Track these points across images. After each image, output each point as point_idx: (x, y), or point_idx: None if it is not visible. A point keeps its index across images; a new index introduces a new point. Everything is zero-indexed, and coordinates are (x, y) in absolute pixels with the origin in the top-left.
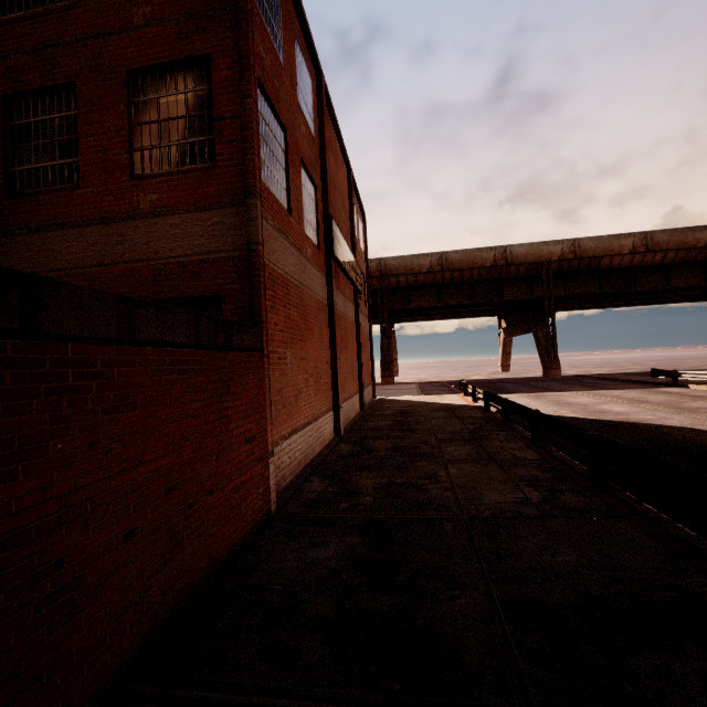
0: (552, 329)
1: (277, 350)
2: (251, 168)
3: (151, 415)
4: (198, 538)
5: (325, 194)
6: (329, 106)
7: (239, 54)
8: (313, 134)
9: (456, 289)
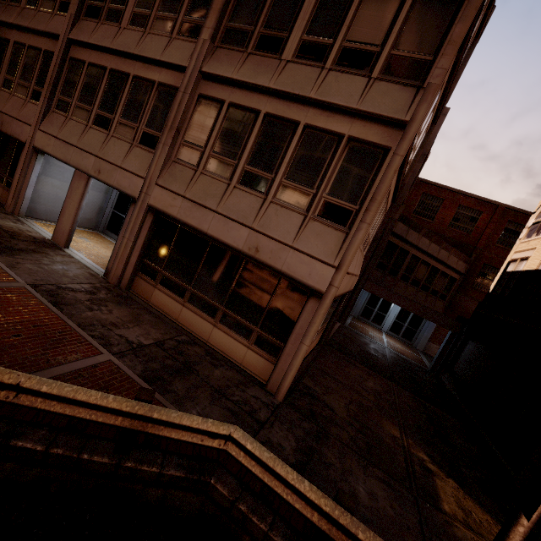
0: None
1: None
2: None
3: None
4: None
5: None
6: None
7: None
8: None
9: None
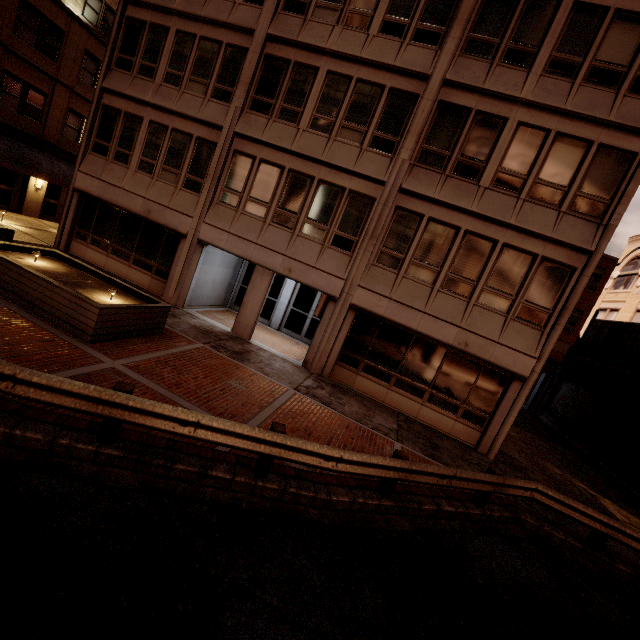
0: None
1: None
2: None
3: None
4: None
5: None
6: None
7: None
8: None
9: None
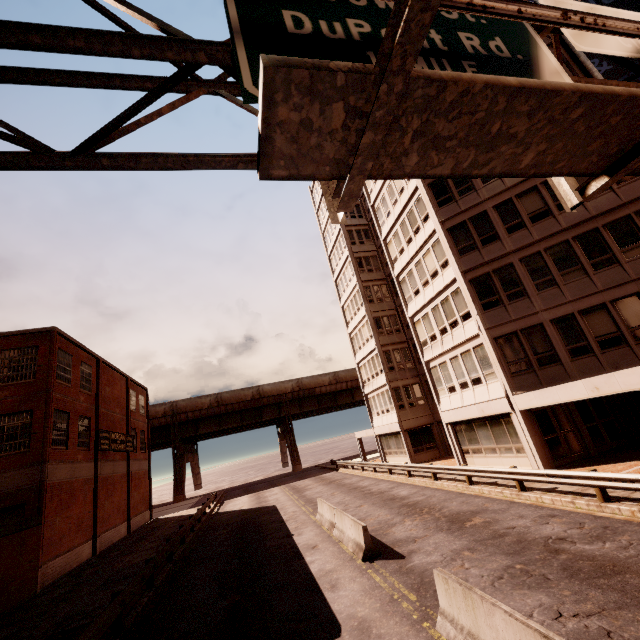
0: (293, 437)
1: (51, 519)
2: (45, 453)
3: (0, 556)
4: (7, 595)
5: (97, 418)
6: (107, 364)
7: (45, 412)
8: (91, 393)
9: (231, 416)
